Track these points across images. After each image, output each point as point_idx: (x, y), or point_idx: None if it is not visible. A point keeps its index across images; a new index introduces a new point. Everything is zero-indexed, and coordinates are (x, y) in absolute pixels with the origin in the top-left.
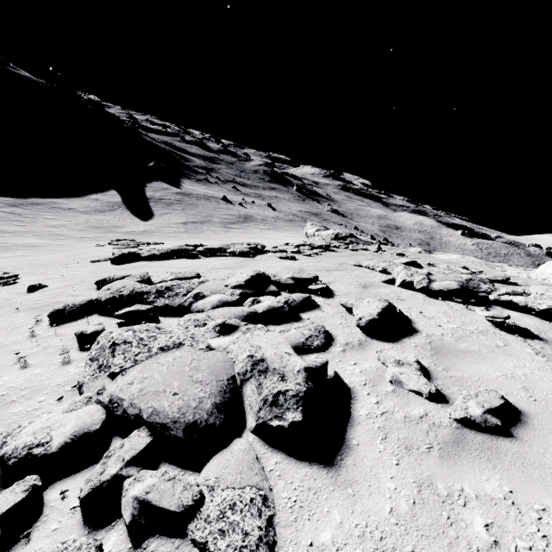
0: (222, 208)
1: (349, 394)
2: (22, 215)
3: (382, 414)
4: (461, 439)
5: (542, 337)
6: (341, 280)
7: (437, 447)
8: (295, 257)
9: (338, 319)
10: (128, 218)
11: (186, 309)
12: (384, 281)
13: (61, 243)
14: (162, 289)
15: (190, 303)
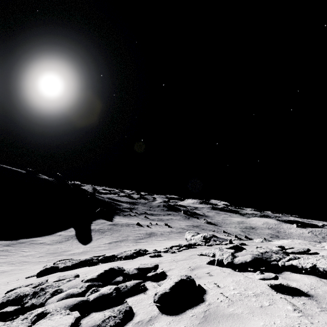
0: (135, 230)
1: None
2: (9, 251)
3: None
4: None
5: (309, 293)
6: (179, 267)
7: None
8: (160, 254)
9: (151, 299)
10: (75, 244)
11: (43, 305)
12: (207, 263)
13: (22, 267)
14: (38, 290)
15: (46, 299)
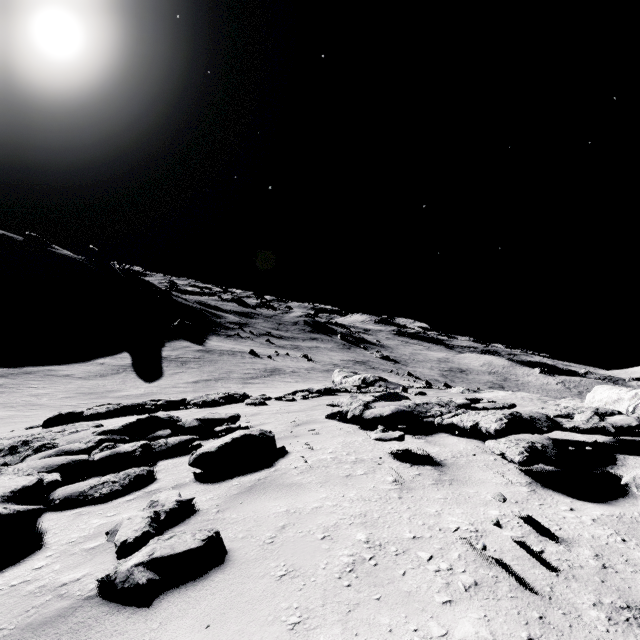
0: (246, 362)
1: (23, 558)
2: (5, 385)
3: (15, 585)
4: (62, 616)
5: (443, 462)
6: (280, 420)
7: (2, 634)
8: (264, 402)
9: None
10: (131, 381)
11: None
12: (326, 416)
13: (30, 414)
14: (18, 444)
15: (24, 456)
